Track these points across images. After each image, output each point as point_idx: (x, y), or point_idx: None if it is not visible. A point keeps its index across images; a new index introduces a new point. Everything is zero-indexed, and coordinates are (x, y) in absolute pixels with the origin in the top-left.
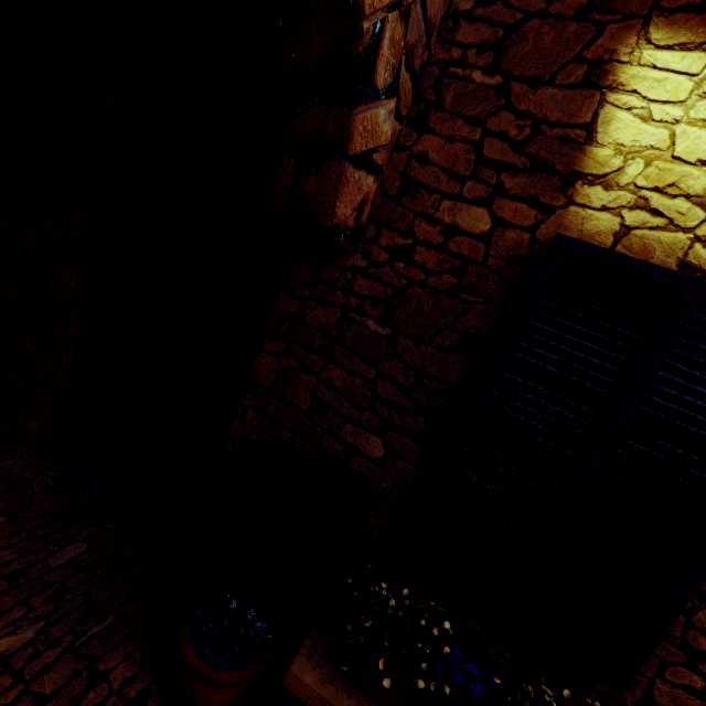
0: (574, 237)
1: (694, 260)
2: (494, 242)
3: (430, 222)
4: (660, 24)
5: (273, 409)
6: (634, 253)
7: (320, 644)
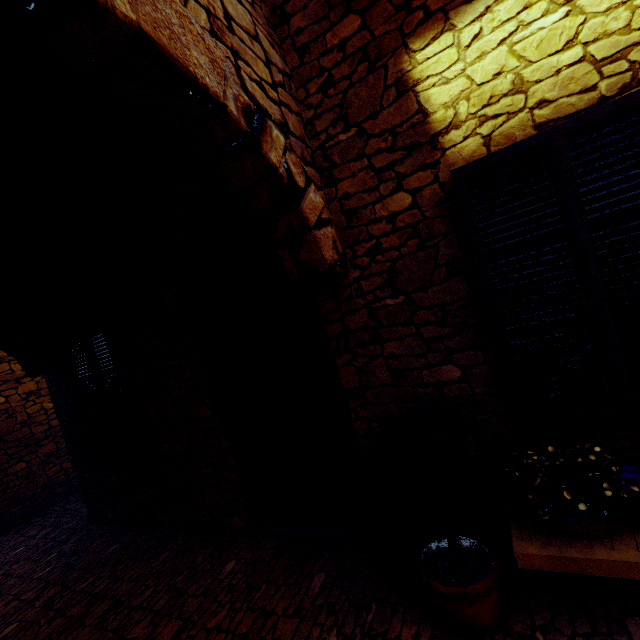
0: (461, 166)
1: (541, 120)
2: (420, 203)
3: (377, 222)
4: (413, 41)
5: (371, 398)
6: (504, 144)
7: (524, 528)
